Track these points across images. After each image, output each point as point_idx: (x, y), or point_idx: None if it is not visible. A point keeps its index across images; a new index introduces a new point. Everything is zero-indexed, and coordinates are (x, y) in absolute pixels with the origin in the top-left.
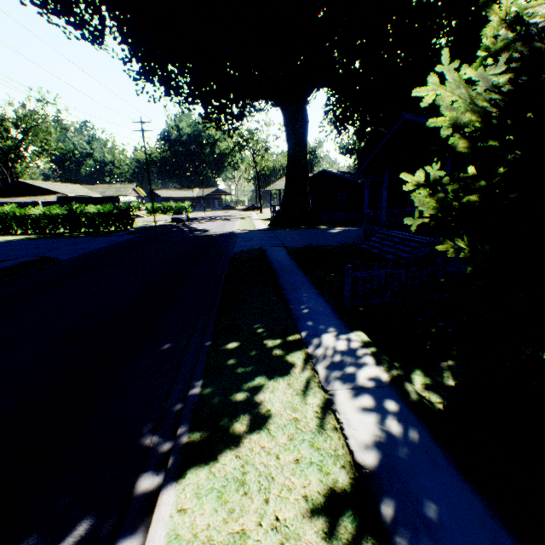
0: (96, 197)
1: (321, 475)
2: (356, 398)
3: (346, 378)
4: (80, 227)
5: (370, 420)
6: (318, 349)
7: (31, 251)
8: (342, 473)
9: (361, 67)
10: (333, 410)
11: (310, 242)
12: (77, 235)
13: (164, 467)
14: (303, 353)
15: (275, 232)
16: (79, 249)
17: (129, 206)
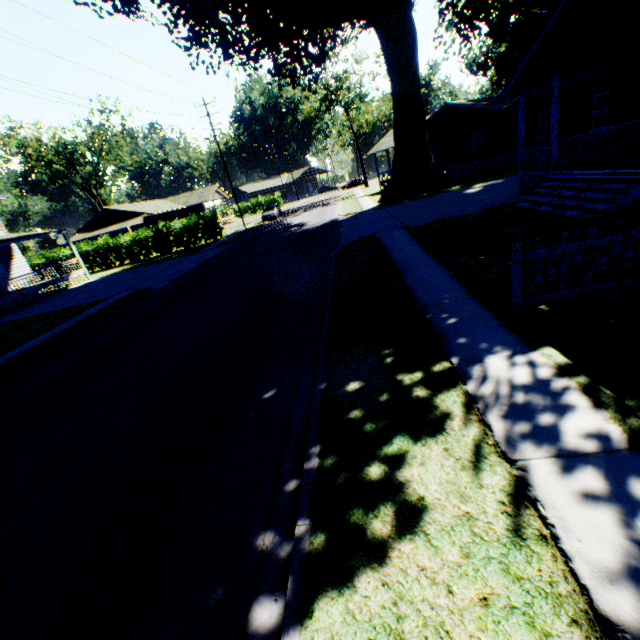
0: (181, 210)
1: (535, 637)
2: (569, 476)
3: (541, 436)
4: (170, 248)
5: (606, 521)
6: (482, 385)
7: (128, 284)
8: (576, 638)
9: None
10: (531, 500)
11: (439, 214)
12: (169, 257)
13: (284, 589)
14: (460, 394)
15: (388, 209)
16: (171, 273)
17: (213, 213)
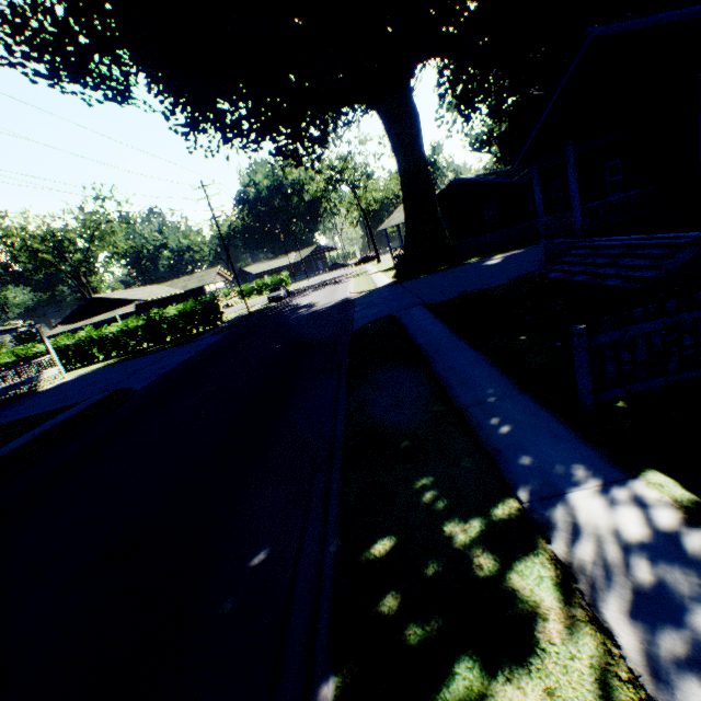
0: (178, 295)
1: None
2: None
3: None
4: (164, 337)
5: None
6: (575, 542)
7: (108, 383)
8: None
9: (482, 6)
10: None
11: (461, 288)
12: (160, 348)
13: None
14: (546, 561)
15: (405, 284)
16: (159, 368)
17: (212, 297)
